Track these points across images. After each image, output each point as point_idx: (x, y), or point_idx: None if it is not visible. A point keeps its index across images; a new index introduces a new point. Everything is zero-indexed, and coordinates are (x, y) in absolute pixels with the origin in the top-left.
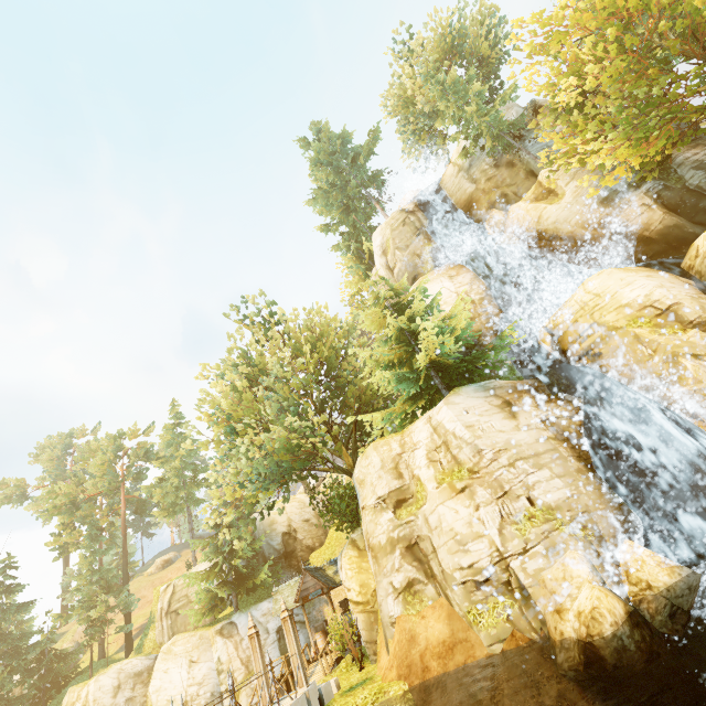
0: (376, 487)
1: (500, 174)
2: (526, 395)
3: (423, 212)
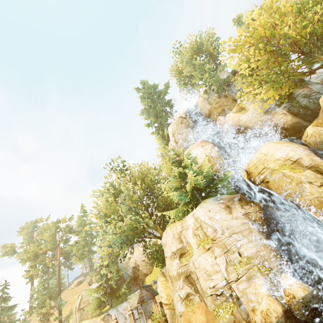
0: (171, 247)
1: (221, 101)
2: (236, 202)
3: (189, 117)
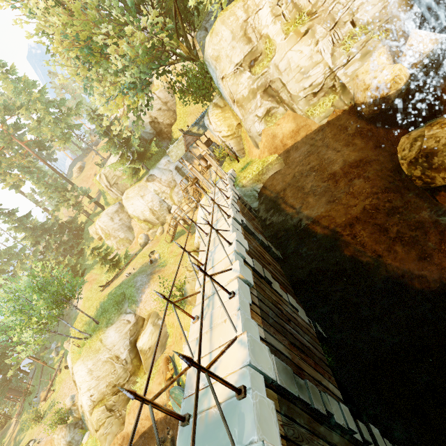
0: (232, 57)
1: None
2: None
3: None
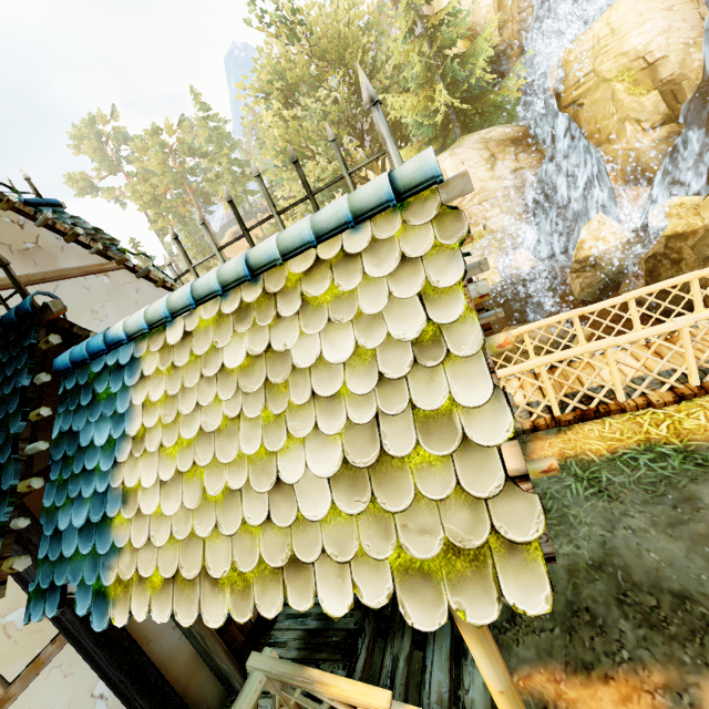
0: None
1: None
2: (509, 149)
3: None
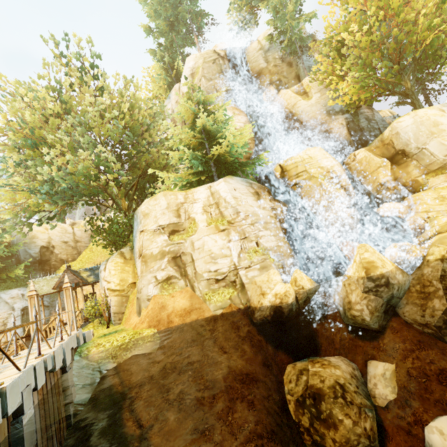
0: (159, 219)
1: (282, 67)
2: (267, 193)
3: (228, 62)
